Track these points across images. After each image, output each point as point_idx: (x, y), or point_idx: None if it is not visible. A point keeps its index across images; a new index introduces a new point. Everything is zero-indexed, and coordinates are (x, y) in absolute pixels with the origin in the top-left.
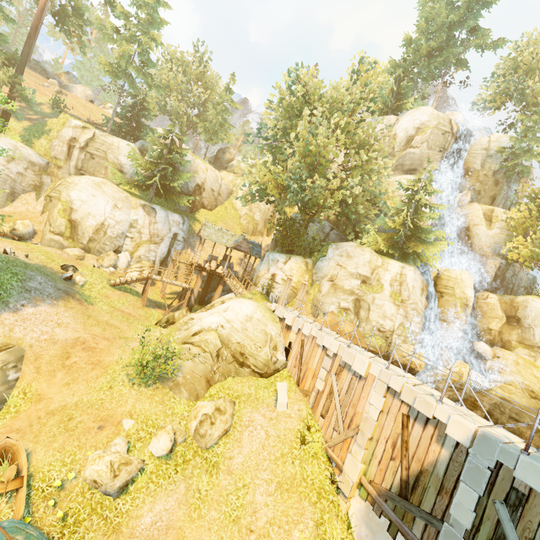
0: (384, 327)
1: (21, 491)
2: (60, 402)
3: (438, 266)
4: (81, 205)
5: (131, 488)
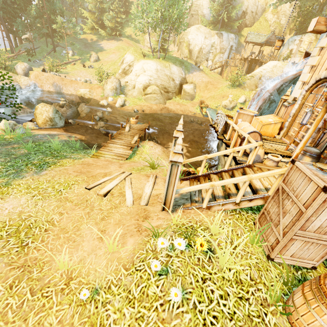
0: None
1: (208, 107)
2: (209, 96)
3: None
4: (192, 41)
5: (233, 110)
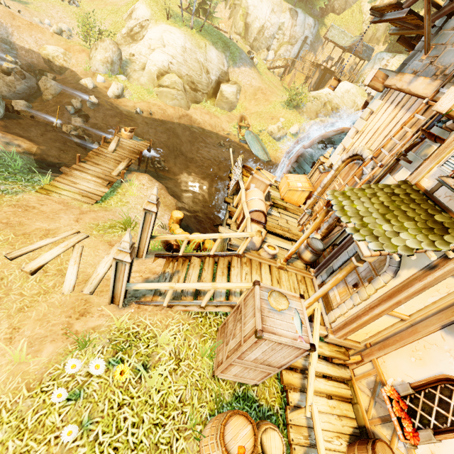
0: None
1: (250, 128)
2: (255, 111)
3: None
4: (253, 10)
5: (281, 141)
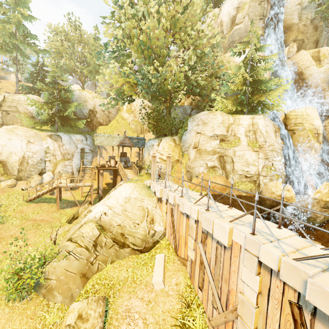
0: (249, 173)
1: None
2: None
3: (284, 110)
4: (2, 148)
5: None
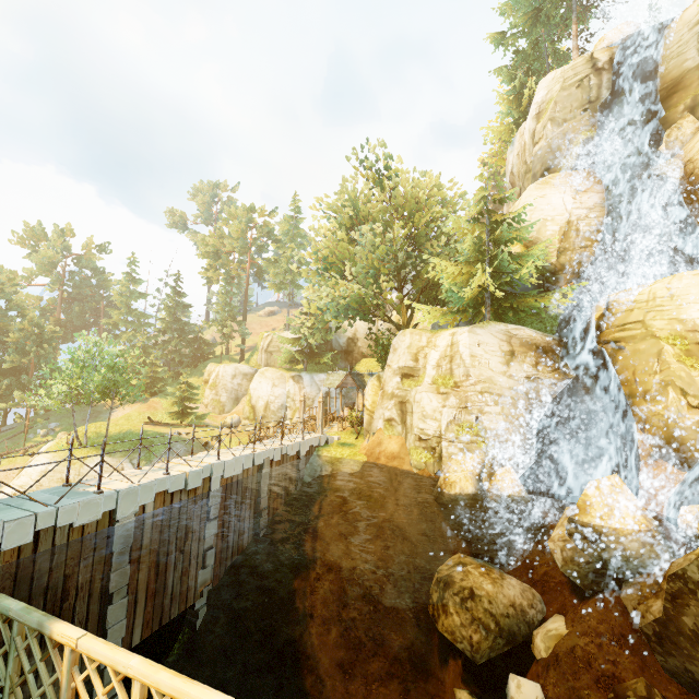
0: (426, 433)
1: None
2: None
3: (613, 293)
4: (254, 392)
5: None
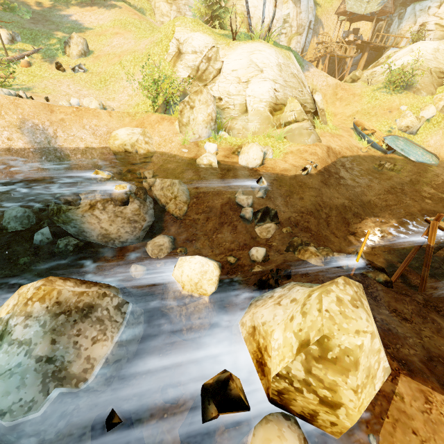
0: None
1: (376, 133)
2: (351, 112)
3: None
4: (254, 11)
5: (417, 133)
